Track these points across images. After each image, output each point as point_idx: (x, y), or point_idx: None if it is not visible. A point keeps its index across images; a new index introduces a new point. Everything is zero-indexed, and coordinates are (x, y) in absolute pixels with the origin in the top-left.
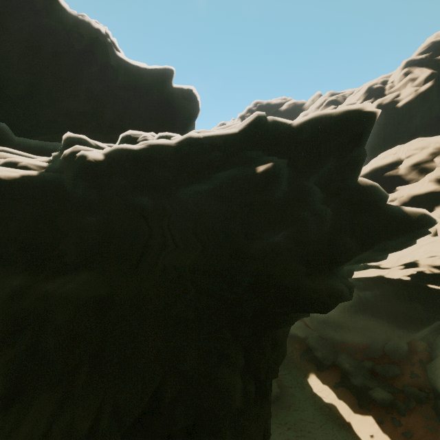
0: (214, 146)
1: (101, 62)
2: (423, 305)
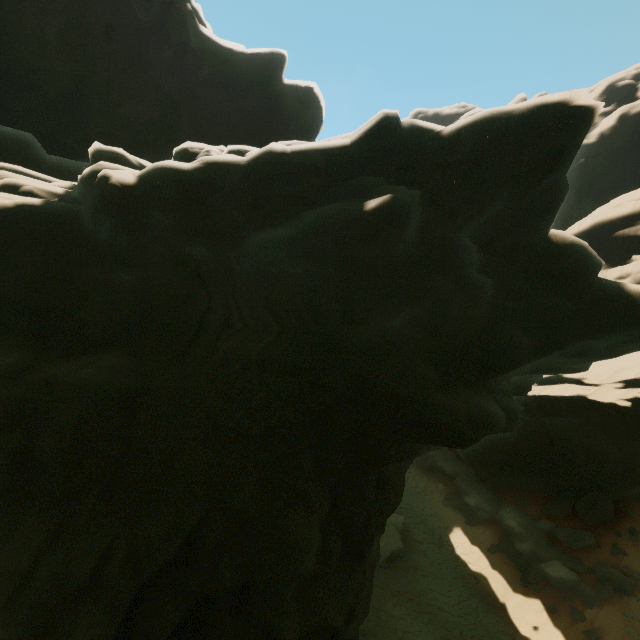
0: (309, 166)
1: (176, 42)
2: None
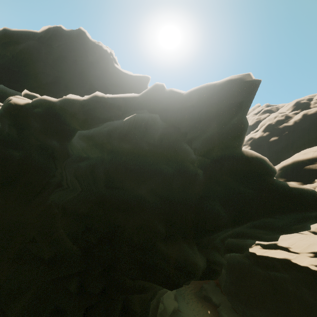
0: (114, 104)
1: (103, 68)
2: None
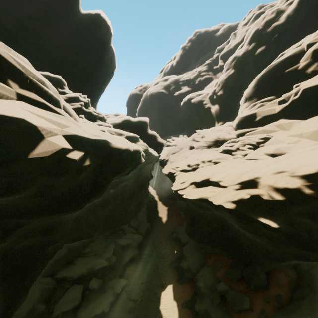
0: None
1: None
2: (270, 240)
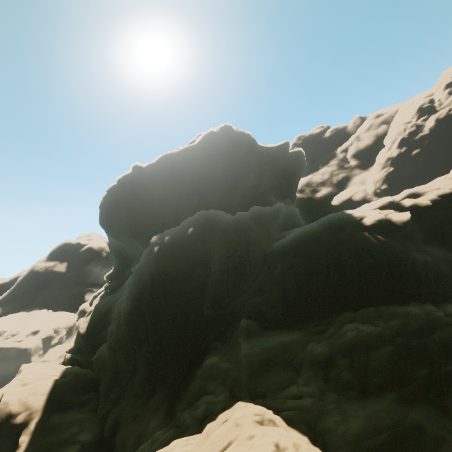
0: None
1: (255, 152)
2: None
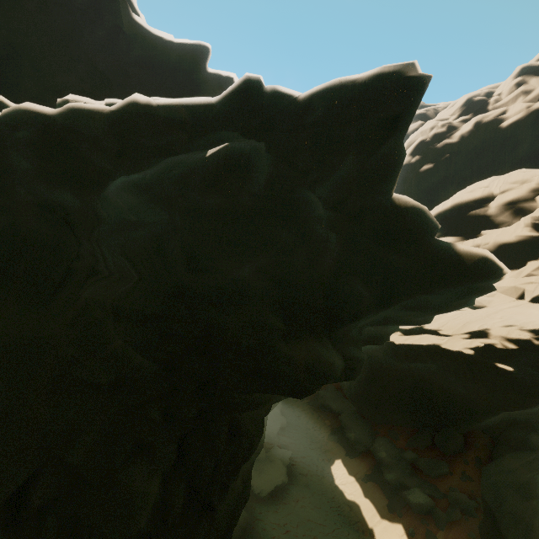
0: (173, 120)
1: (109, 25)
2: (489, 389)
